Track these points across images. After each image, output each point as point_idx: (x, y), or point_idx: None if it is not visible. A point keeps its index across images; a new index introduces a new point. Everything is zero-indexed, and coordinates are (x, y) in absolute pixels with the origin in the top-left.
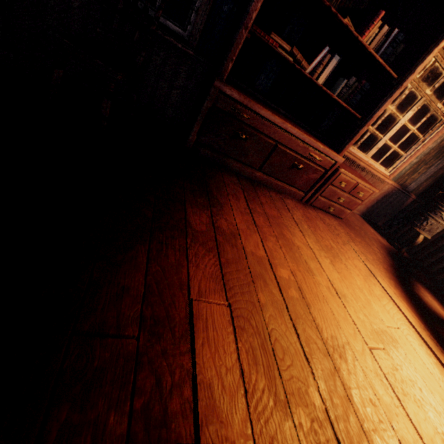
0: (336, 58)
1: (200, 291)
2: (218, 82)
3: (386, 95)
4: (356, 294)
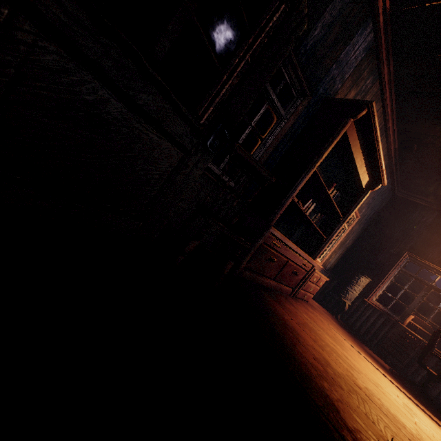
0: (314, 204)
1: (381, 436)
2: (272, 228)
3: (337, 225)
4: (375, 377)
